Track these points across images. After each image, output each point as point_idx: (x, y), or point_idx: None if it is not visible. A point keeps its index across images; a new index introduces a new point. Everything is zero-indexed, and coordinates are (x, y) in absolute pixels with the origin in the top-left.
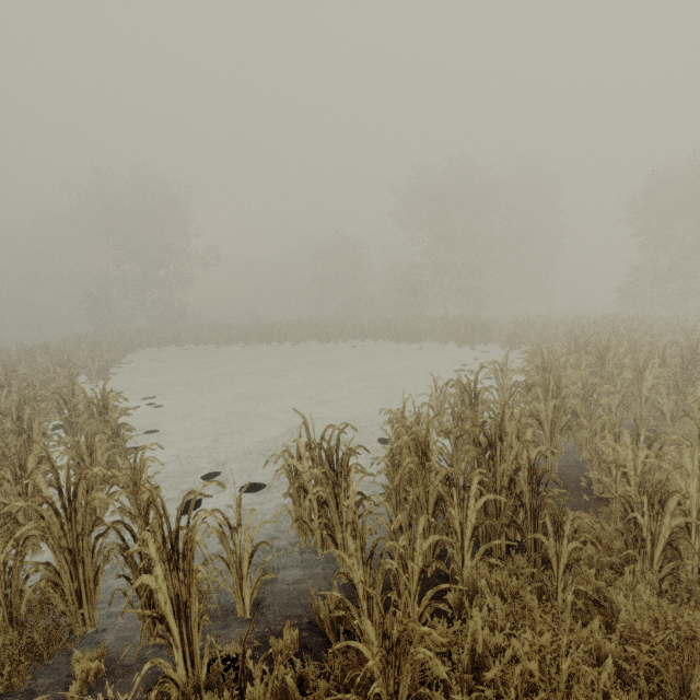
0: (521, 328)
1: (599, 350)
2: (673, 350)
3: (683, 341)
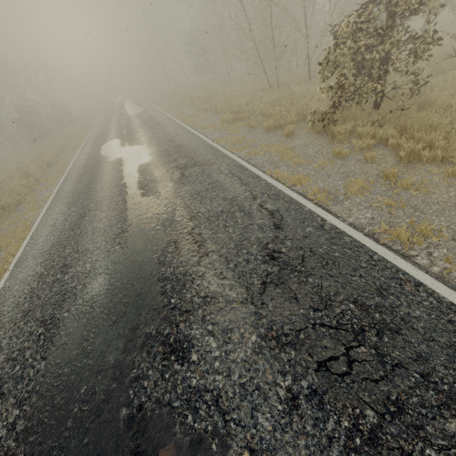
0: None
1: None
2: None
3: None
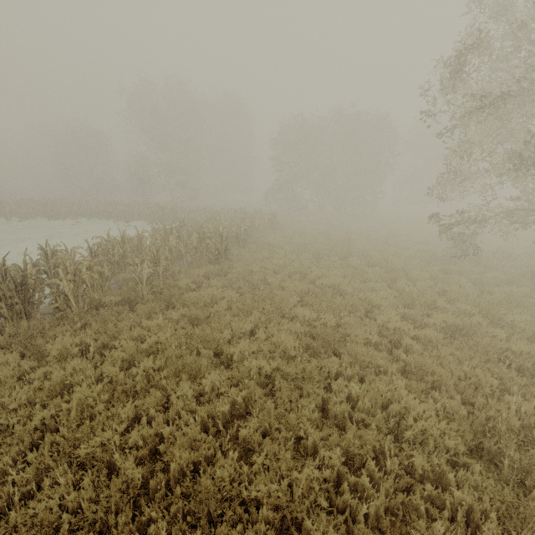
0: (192, 214)
1: (167, 230)
2: (228, 230)
3: (211, 226)
